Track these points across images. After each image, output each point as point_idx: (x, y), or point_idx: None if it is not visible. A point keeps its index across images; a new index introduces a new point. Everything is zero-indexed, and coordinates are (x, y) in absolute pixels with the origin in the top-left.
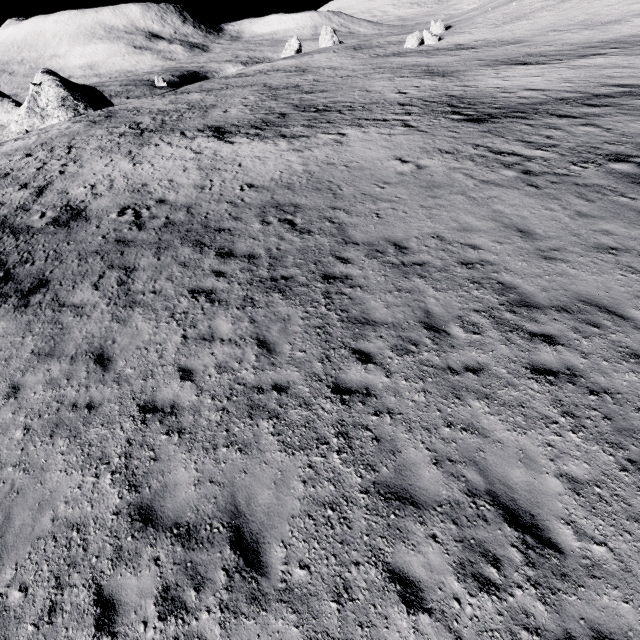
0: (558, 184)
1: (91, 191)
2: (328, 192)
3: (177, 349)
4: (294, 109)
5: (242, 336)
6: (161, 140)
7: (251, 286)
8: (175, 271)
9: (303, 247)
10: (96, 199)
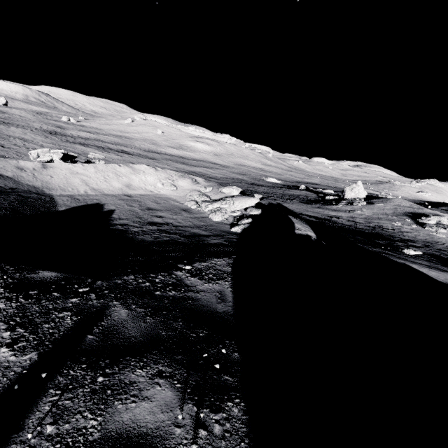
0: (50, 139)
1: None
2: None
3: None
4: None
5: None
6: None
7: None
8: None
9: None
10: None
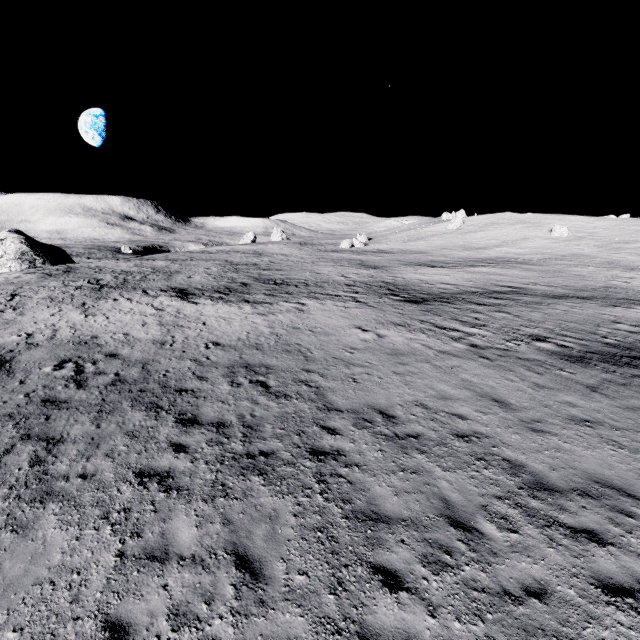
0: (505, 357)
1: (26, 340)
2: (299, 354)
3: (106, 580)
4: (255, 280)
5: (212, 549)
6: (121, 295)
7: (222, 465)
8: (119, 443)
9: (281, 413)
10: (30, 349)
